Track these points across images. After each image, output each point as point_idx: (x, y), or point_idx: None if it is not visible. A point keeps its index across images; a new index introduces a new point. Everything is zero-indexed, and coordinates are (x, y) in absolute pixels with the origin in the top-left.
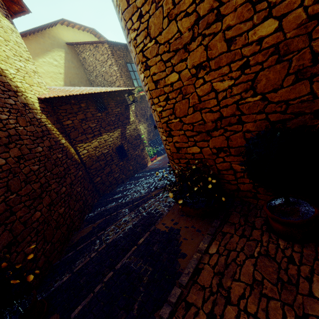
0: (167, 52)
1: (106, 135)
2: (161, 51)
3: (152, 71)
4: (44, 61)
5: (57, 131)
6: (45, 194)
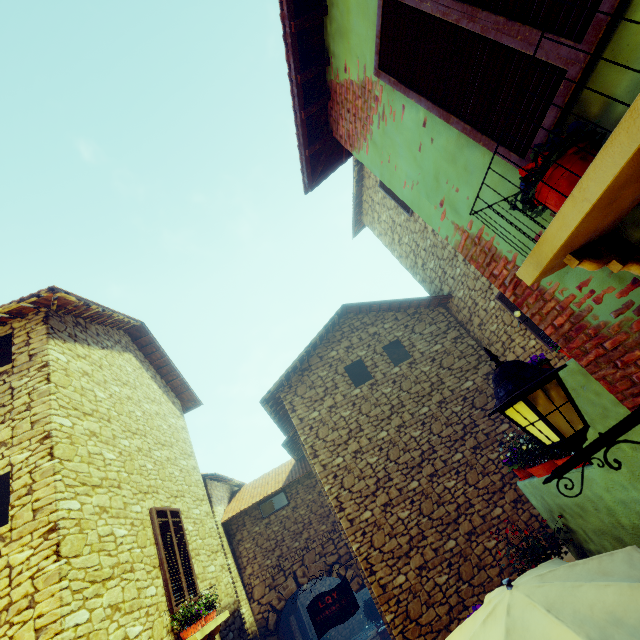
0: None
1: None
2: None
3: None
4: None
5: None
6: None
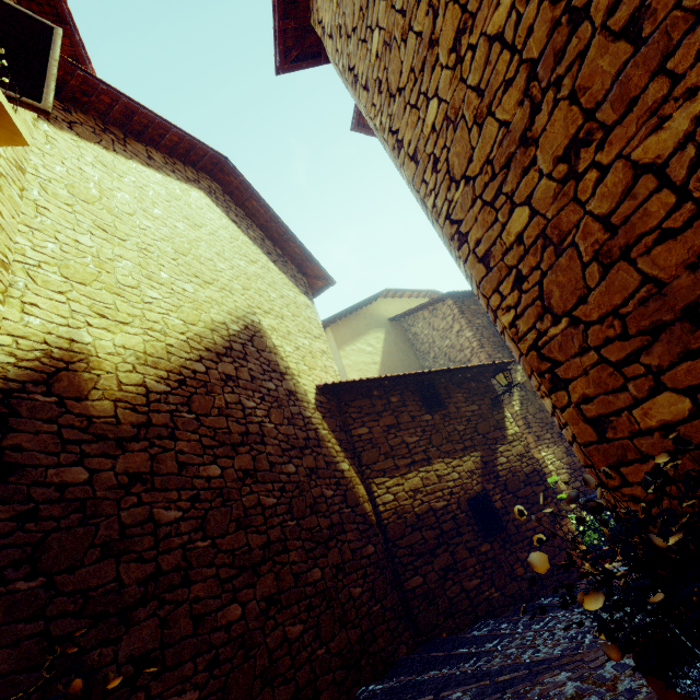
0: (490, 181)
1: (443, 465)
2: (480, 188)
3: (472, 240)
4: (353, 349)
5: (336, 445)
6: (269, 568)
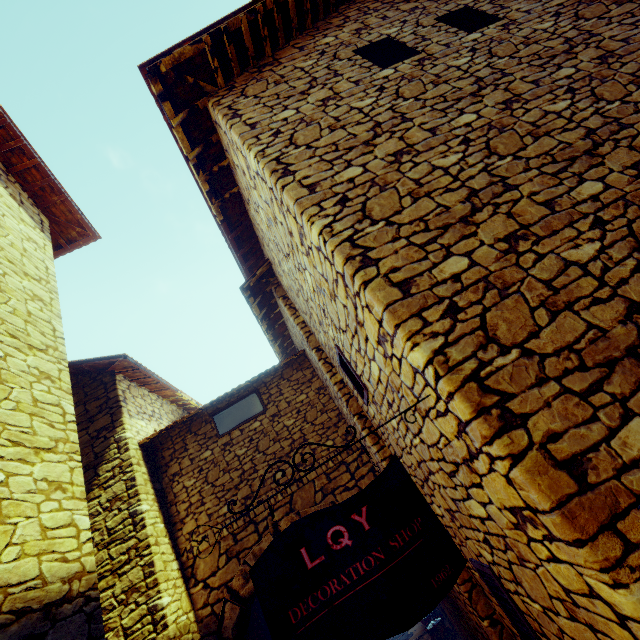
0: None
1: None
2: None
3: None
4: None
5: None
6: None
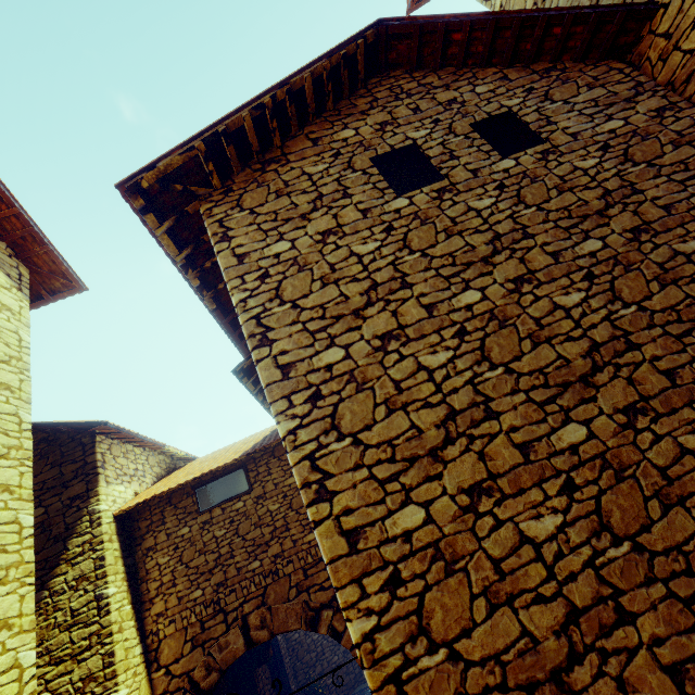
0: None
1: None
2: None
3: None
4: None
5: None
6: None
